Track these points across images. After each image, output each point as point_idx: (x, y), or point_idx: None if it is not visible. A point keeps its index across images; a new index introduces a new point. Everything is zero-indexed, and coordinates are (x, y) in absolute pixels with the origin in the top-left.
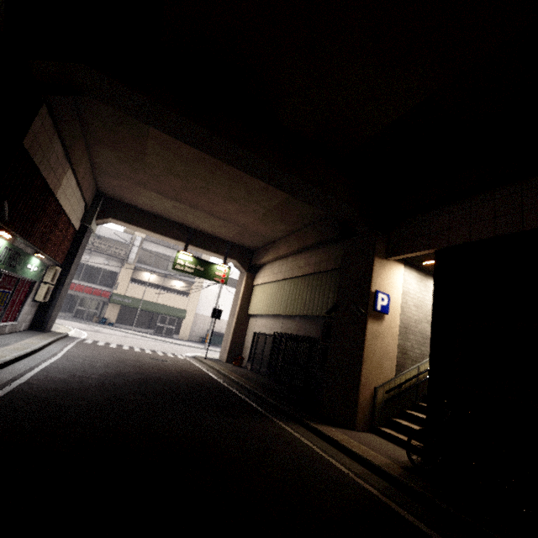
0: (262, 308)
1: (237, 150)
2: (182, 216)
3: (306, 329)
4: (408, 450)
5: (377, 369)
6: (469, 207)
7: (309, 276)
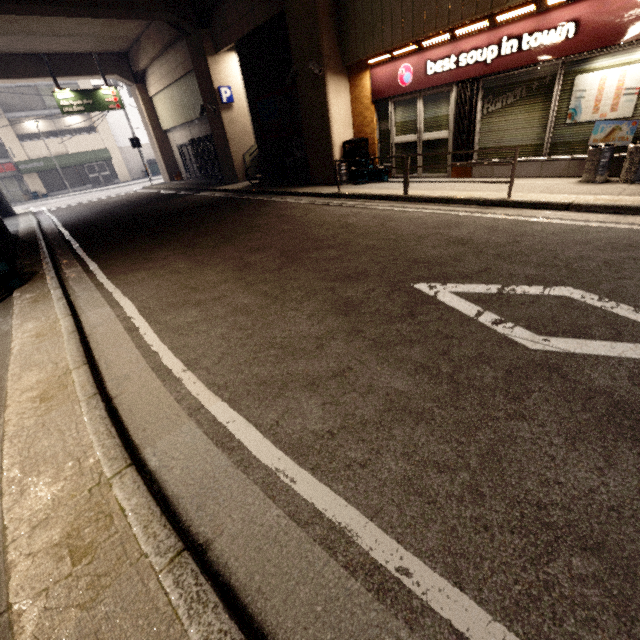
0: (170, 121)
1: (48, 8)
2: (24, 46)
3: (205, 129)
4: (247, 179)
5: (241, 144)
6: (235, 2)
7: (185, 78)
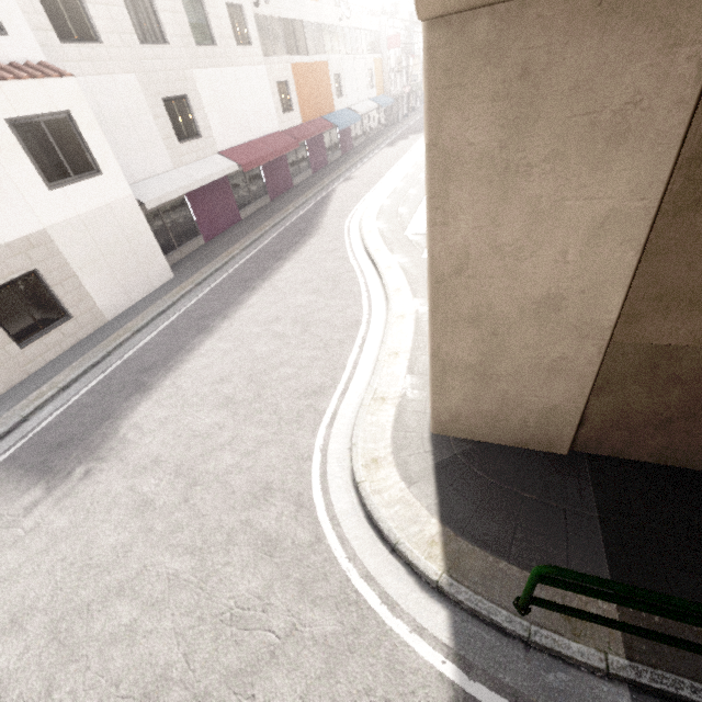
0: None
1: None
2: None
3: None
4: None
5: None
6: None
7: None
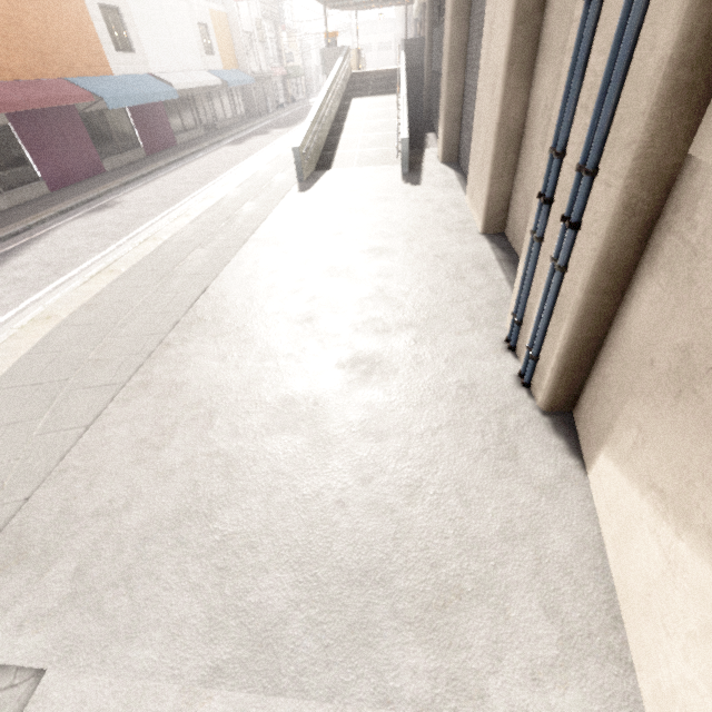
0: None
1: None
2: None
3: None
4: None
5: None
6: None
7: None
